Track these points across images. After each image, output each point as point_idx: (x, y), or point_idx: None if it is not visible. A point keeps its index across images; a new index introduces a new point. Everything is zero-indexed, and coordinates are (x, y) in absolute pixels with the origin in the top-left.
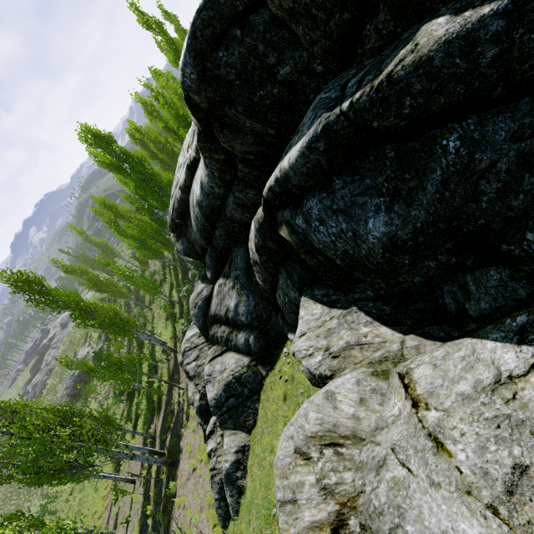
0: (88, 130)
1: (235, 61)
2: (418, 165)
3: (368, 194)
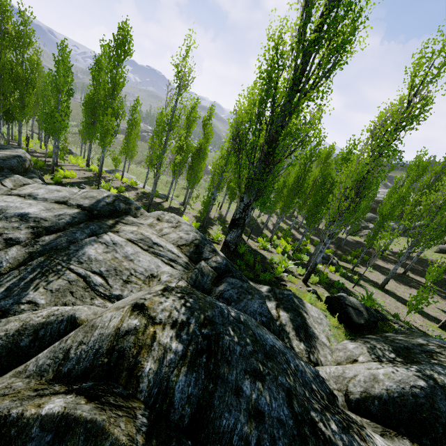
0: None
1: None
2: None
3: None
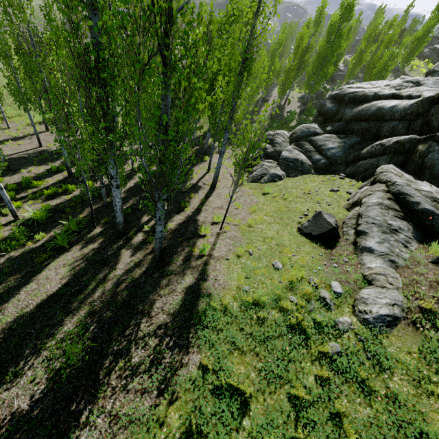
0: None
1: None
2: None
3: None
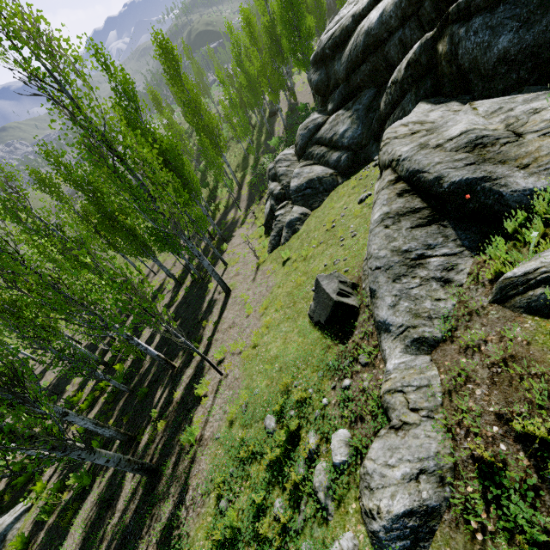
0: None
1: None
2: (547, 7)
3: (512, 19)
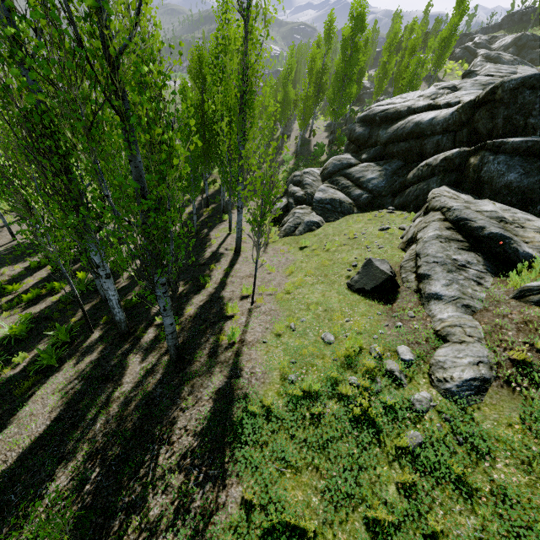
0: (364, 7)
1: (527, 99)
2: None
3: (521, 167)
